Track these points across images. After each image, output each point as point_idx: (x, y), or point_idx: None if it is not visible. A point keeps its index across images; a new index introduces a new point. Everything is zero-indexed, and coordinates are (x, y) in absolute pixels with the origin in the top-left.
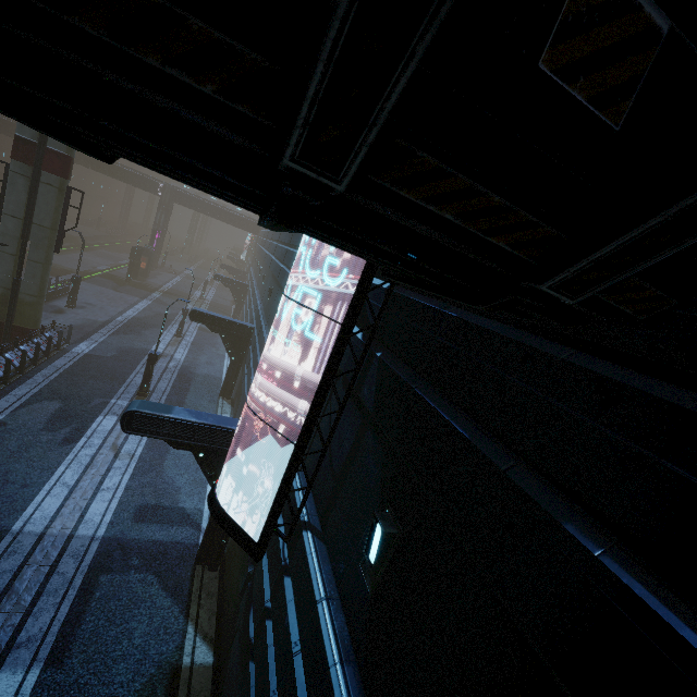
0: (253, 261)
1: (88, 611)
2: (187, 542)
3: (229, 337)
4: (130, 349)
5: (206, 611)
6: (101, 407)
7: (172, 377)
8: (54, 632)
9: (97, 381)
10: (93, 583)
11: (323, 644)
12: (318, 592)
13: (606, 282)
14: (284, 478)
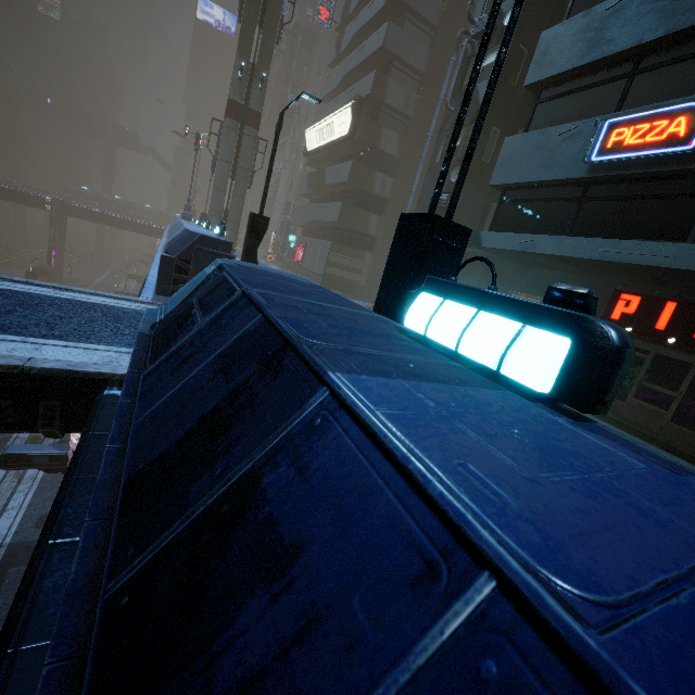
0: None
1: (0, 592)
2: None
3: None
4: None
5: None
6: (4, 443)
7: None
8: None
9: None
10: (3, 574)
11: None
12: None
13: (60, 436)
14: None
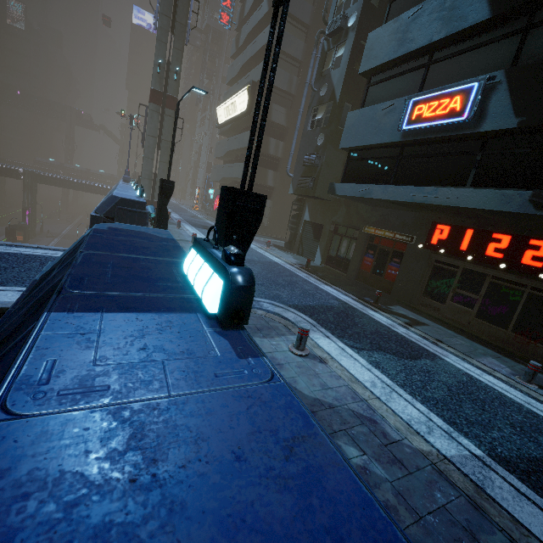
0: None
1: None
2: None
3: None
4: None
5: None
6: None
7: None
8: None
9: None
10: None
11: None
12: None
13: None
14: None
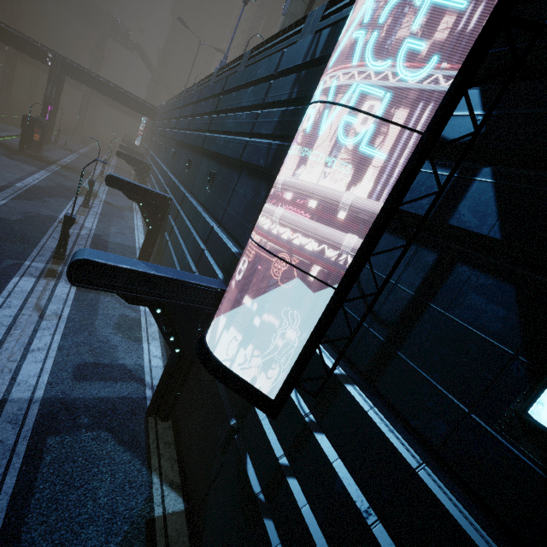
0: (151, 145)
1: (40, 478)
2: (135, 397)
3: (146, 205)
4: (36, 214)
5: (167, 460)
6: (15, 269)
7: (87, 243)
8: (3, 507)
9: (5, 243)
10: (40, 447)
11: (458, 525)
12: (410, 458)
13: None
14: (320, 328)
